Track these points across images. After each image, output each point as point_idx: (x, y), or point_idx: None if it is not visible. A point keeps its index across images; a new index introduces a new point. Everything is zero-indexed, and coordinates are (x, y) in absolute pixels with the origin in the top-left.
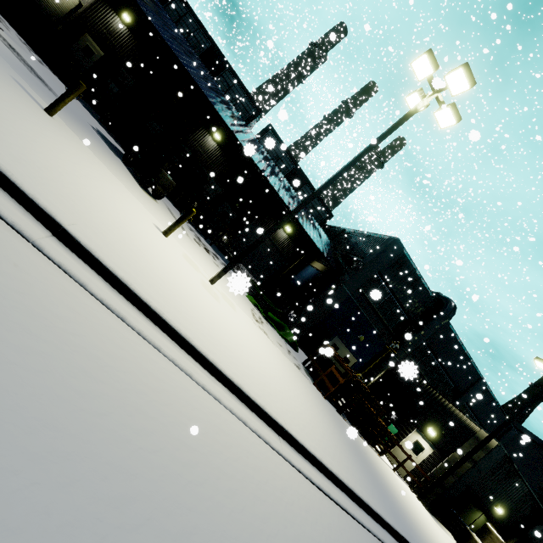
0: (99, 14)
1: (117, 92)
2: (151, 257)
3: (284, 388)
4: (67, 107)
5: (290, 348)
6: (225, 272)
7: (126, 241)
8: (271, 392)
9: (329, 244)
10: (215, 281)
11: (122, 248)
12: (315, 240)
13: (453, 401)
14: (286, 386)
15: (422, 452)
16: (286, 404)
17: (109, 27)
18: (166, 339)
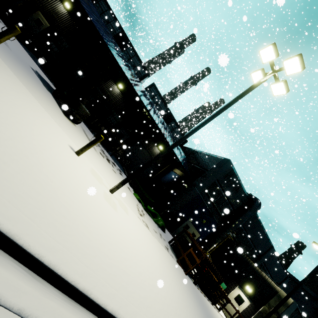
0: (49, 0)
1: (56, 50)
2: (59, 182)
3: (166, 288)
4: (12, 51)
5: (160, 230)
6: (122, 185)
7: (33, 169)
8: (160, 306)
9: (185, 159)
10: (114, 191)
11: (24, 180)
12: (178, 157)
13: (255, 261)
14: (166, 284)
15: (242, 303)
16: (170, 313)
17: (55, 9)
18: (59, 301)
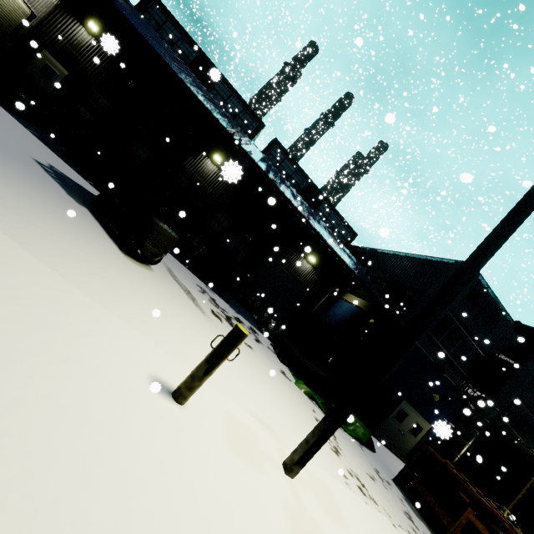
0: (59, 26)
1: (89, 117)
2: None
3: None
4: None
5: (367, 453)
6: (317, 447)
7: None
8: None
9: (365, 272)
10: (297, 470)
11: None
12: (359, 275)
13: None
14: None
15: None
16: None
17: (72, 40)
18: None
